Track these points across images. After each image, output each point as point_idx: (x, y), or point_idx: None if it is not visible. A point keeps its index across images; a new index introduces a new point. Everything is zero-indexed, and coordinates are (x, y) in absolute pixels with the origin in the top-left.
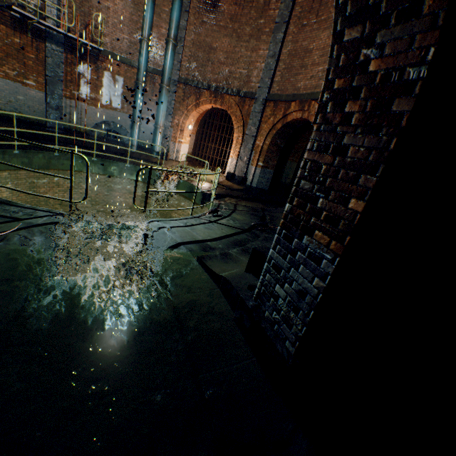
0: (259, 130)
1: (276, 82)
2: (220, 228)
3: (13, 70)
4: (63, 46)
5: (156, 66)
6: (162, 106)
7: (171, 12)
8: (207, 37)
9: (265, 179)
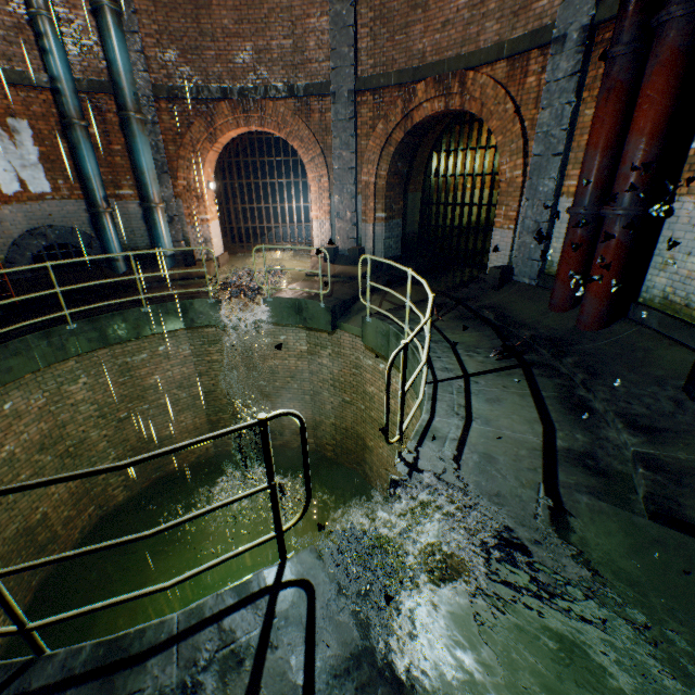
0: (358, 154)
1: (365, 50)
2: (498, 386)
3: None
4: None
5: (91, 74)
6: (145, 160)
7: None
8: None
9: (393, 238)
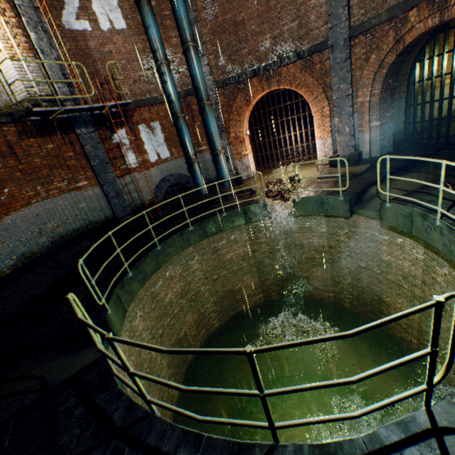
0: (353, 83)
1: (356, 4)
2: None
3: (63, 181)
4: (91, 124)
5: (184, 87)
6: (212, 127)
7: (174, 11)
8: (226, 14)
9: (386, 139)
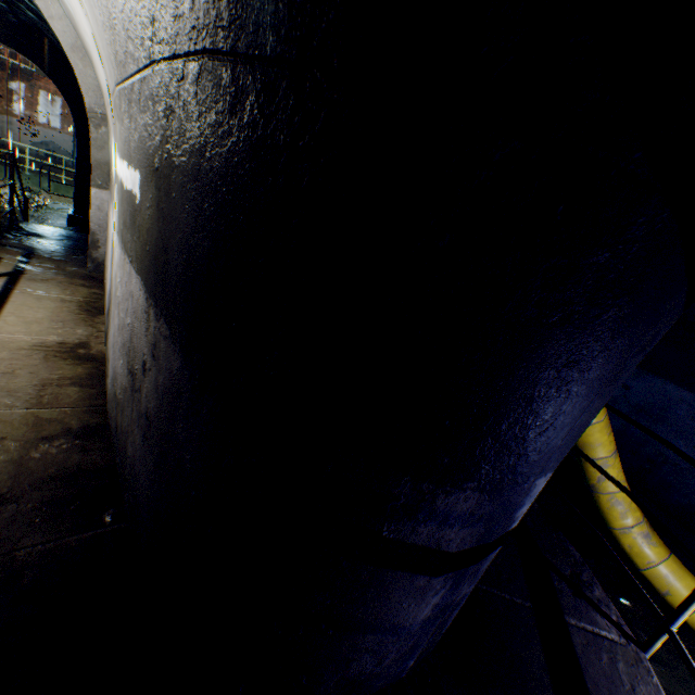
0: None
1: None
2: None
3: None
4: None
5: None
6: None
7: None
8: None
9: None
